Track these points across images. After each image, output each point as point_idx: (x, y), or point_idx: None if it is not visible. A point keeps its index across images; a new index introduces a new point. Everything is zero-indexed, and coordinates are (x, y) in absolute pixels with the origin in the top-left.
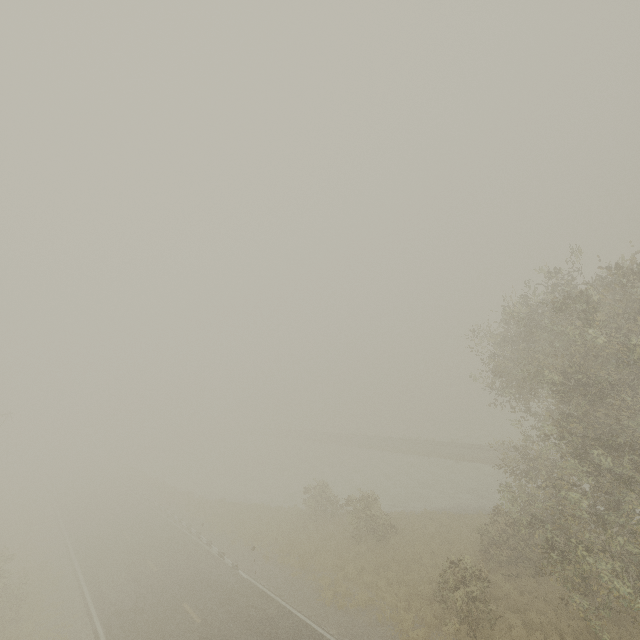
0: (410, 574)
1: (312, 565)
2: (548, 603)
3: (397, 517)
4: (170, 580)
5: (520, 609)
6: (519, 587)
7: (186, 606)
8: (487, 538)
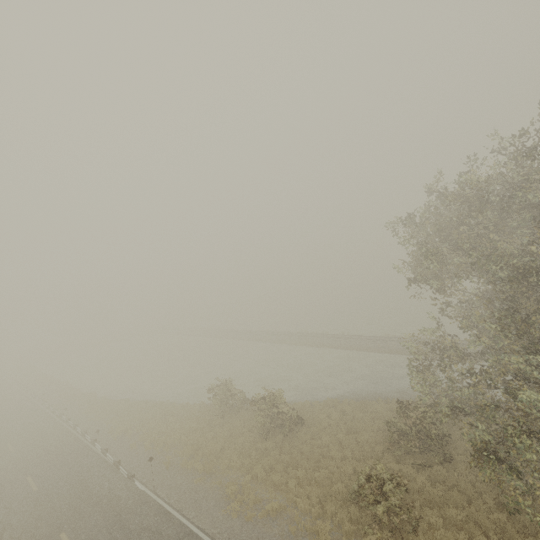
0: (321, 472)
1: (217, 467)
2: (461, 492)
3: (302, 408)
4: (50, 502)
5: (437, 504)
6: (429, 476)
7: (64, 537)
8: (397, 429)
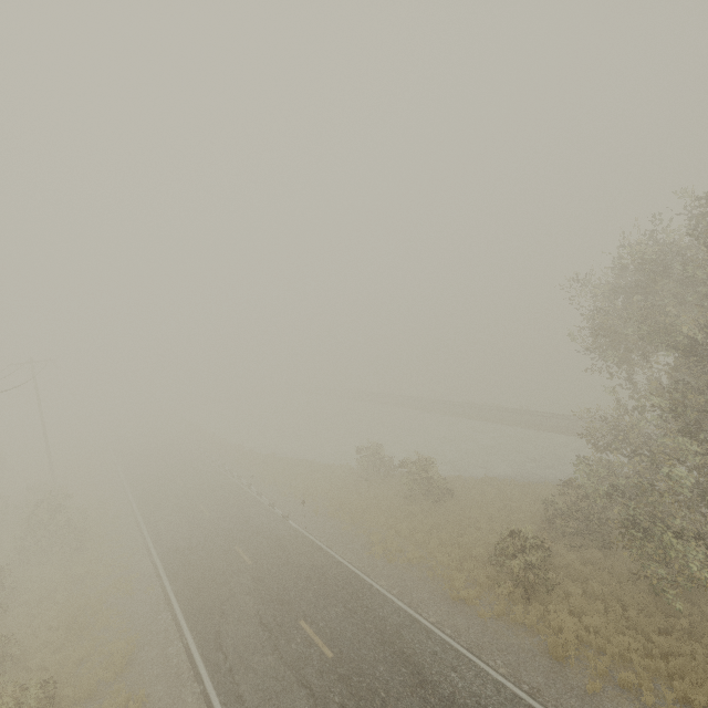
0: (465, 537)
1: (363, 521)
2: (613, 575)
3: (454, 481)
4: (222, 525)
5: (581, 578)
6: (582, 557)
7: (238, 549)
8: (553, 509)
